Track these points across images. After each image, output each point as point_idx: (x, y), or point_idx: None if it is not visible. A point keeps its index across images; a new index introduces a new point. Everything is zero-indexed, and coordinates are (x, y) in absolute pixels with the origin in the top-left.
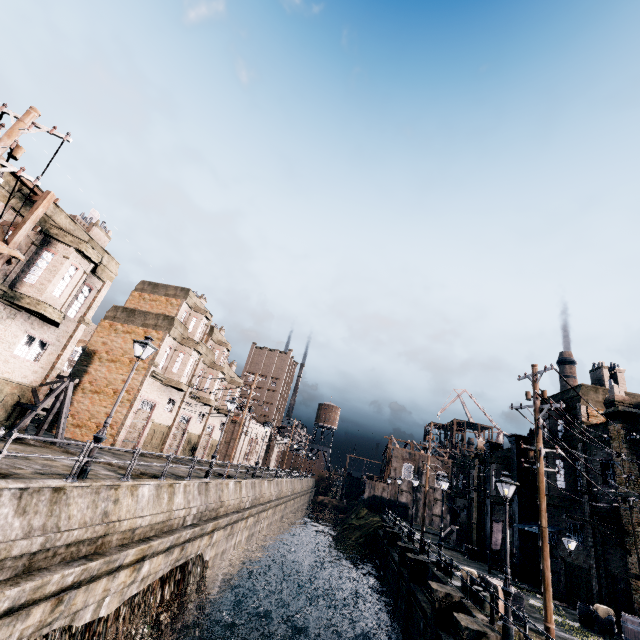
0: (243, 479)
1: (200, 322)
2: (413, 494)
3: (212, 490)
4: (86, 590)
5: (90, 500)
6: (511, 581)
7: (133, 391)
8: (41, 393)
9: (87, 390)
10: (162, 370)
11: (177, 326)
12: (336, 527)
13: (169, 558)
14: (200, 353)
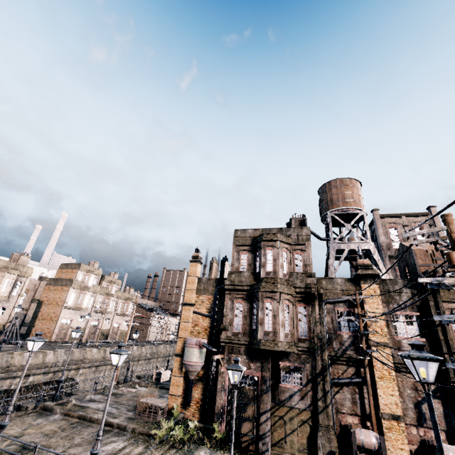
0: (107, 347)
1: (90, 277)
2: None
3: (77, 353)
4: (1, 382)
5: (0, 357)
6: None
7: (57, 316)
8: (7, 326)
9: (40, 319)
10: (72, 304)
11: (76, 283)
12: None
13: (46, 377)
14: (92, 292)
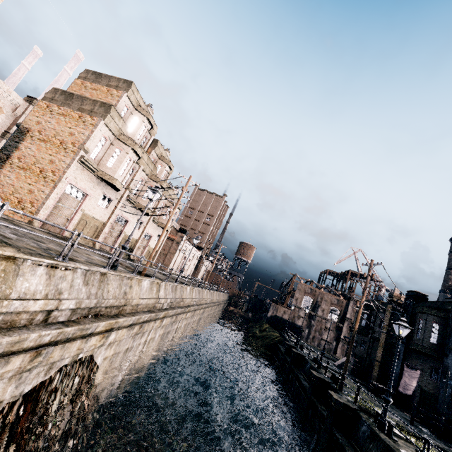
0: (162, 281)
1: (141, 123)
2: (308, 320)
3: (113, 284)
4: None
5: None
6: (439, 440)
7: (59, 172)
8: None
9: (15, 165)
10: (95, 160)
11: (114, 116)
12: (241, 333)
13: None
14: (138, 155)
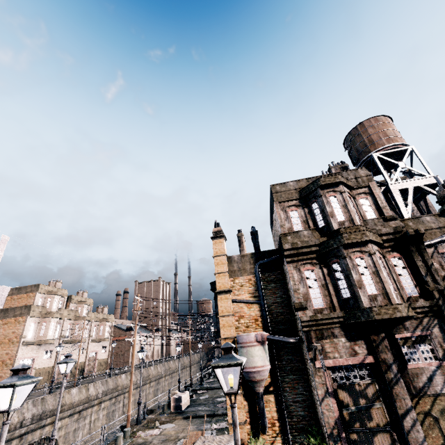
0: (90, 383)
1: (53, 299)
2: None
3: (50, 400)
4: None
5: None
6: None
7: (13, 358)
8: None
9: None
10: (32, 338)
11: (35, 309)
12: None
13: None
14: (58, 317)
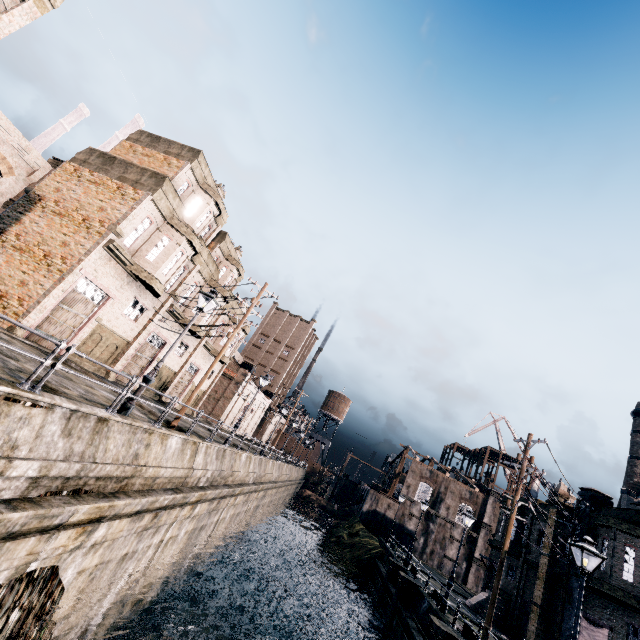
0: (203, 440)
1: (206, 207)
2: (425, 523)
3: (117, 438)
4: None
5: None
6: None
7: (72, 260)
8: None
9: (9, 244)
10: (130, 249)
11: (168, 192)
12: (320, 535)
13: None
14: (195, 249)
